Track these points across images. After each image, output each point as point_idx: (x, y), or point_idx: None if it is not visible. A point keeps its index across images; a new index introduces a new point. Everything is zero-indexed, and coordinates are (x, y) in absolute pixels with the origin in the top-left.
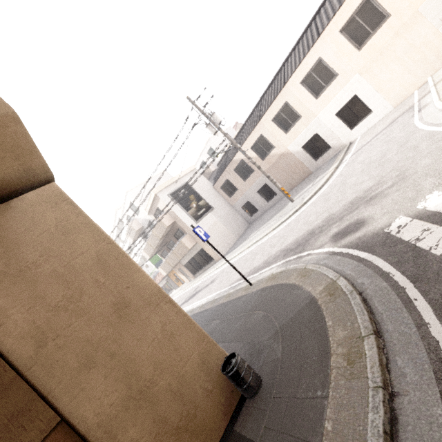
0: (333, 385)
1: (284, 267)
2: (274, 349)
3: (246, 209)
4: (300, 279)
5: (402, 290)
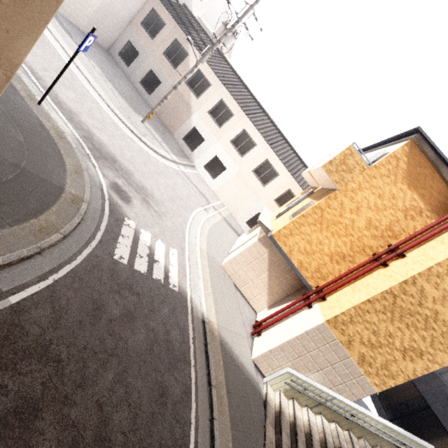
0: (21, 227)
1: (75, 143)
2: (5, 171)
3: (128, 49)
4: (73, 170)
5: (93, 239)
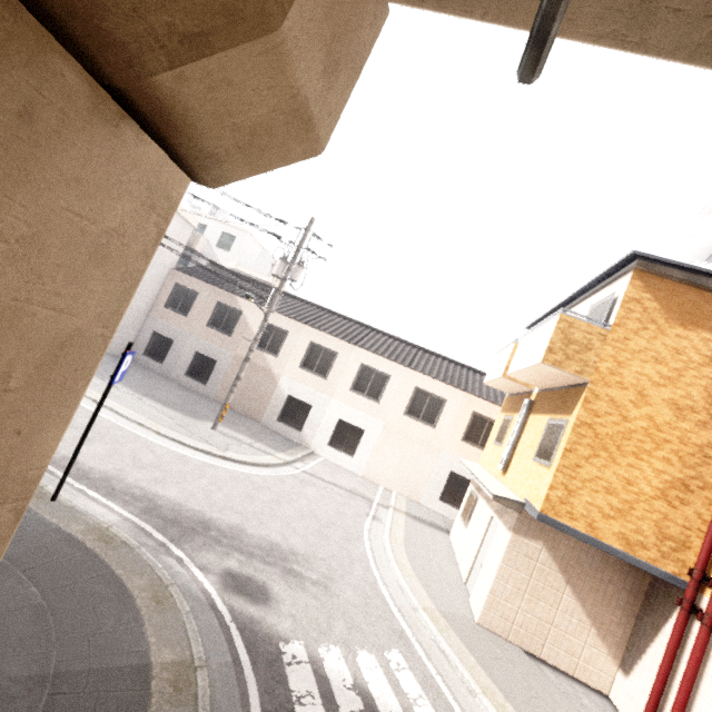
0: None
1: (133, 536)
2: None
3: (155, 342)
4: (150, 601)
5: None
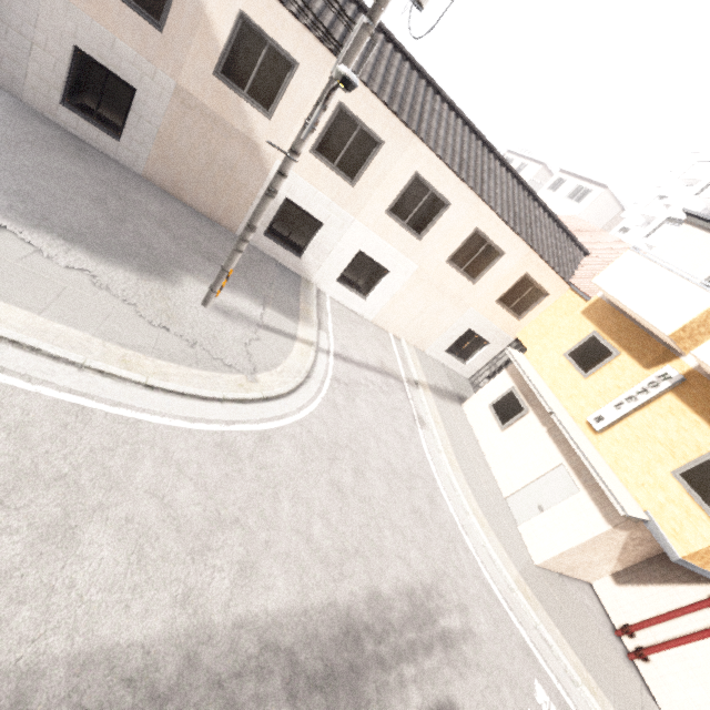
0: None
1: None
2: None
3: None
4: None
5: None
